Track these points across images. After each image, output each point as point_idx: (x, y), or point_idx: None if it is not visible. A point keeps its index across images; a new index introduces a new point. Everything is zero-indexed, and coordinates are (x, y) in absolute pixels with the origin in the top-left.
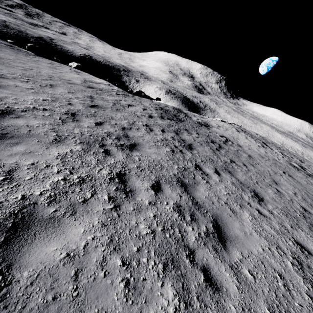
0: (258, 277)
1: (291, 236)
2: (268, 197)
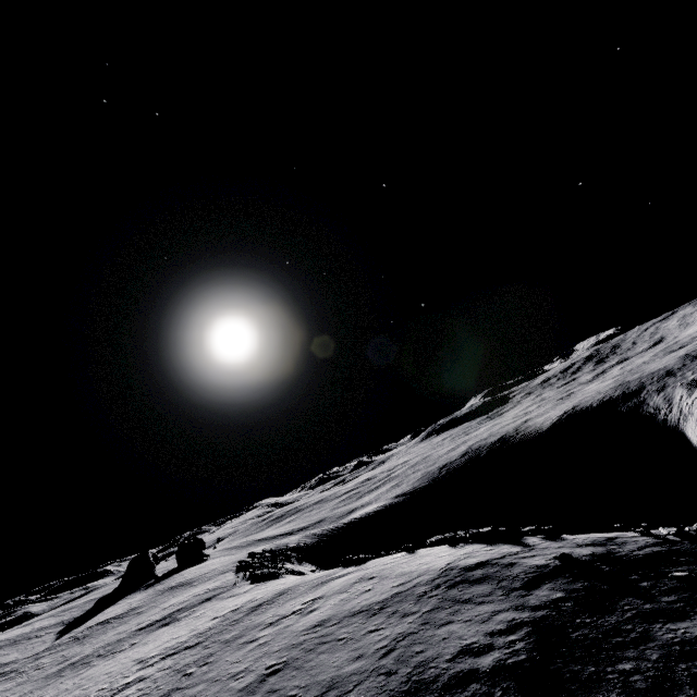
0: None
1: None
2: None
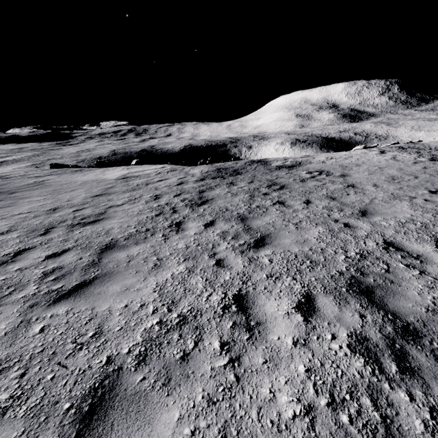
0: (48, 332)
1: (237, 289)
2: (288, 240)
